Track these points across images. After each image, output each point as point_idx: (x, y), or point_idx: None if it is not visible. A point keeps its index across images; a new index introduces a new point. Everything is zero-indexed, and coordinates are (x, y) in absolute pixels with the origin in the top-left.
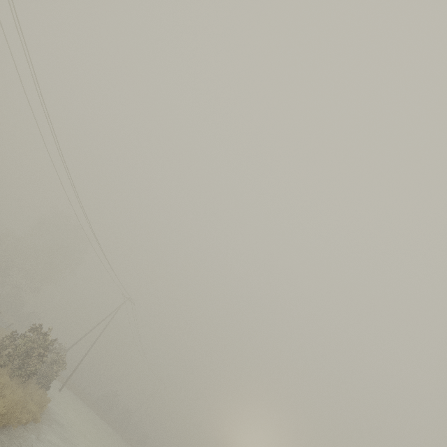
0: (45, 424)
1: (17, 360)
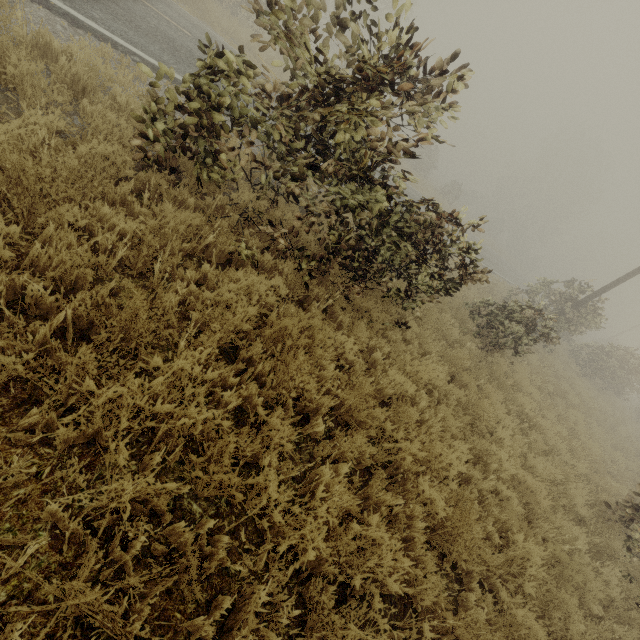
0: None
1: None
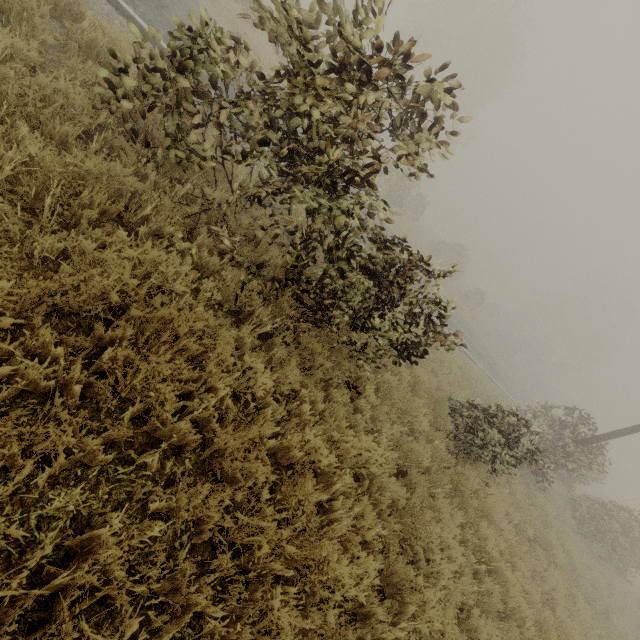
0: None
1: None
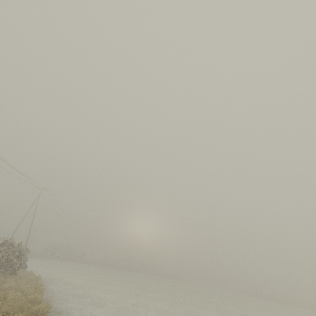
0: (44, 285)
1: (2, 267)
